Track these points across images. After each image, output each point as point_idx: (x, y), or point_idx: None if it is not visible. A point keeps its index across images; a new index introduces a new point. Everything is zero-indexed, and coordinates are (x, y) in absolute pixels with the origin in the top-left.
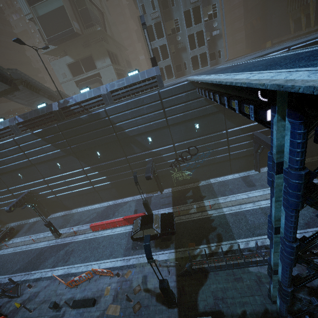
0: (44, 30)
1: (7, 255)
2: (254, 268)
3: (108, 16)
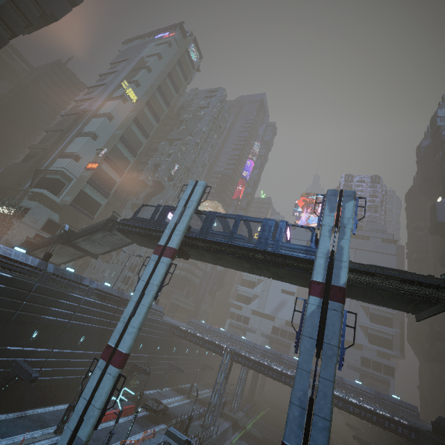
0: (76, 197)
1: None
2: (193, 423)
3: None
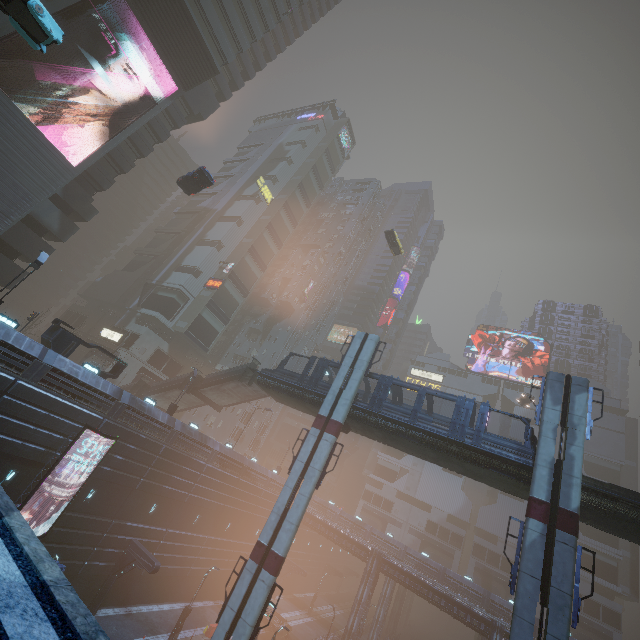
0: (192, 323)
1: None
2: None
3: None
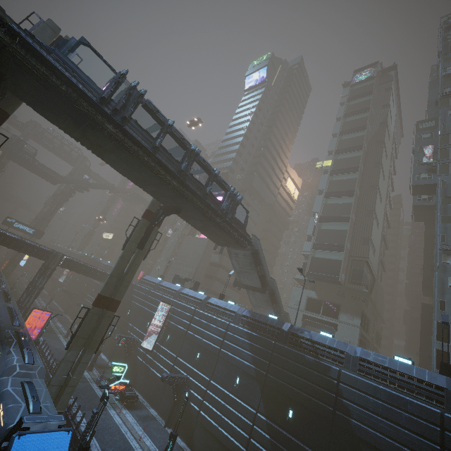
0: (310, 266)
1: (114, 421)
2: None
3: (379, 283)
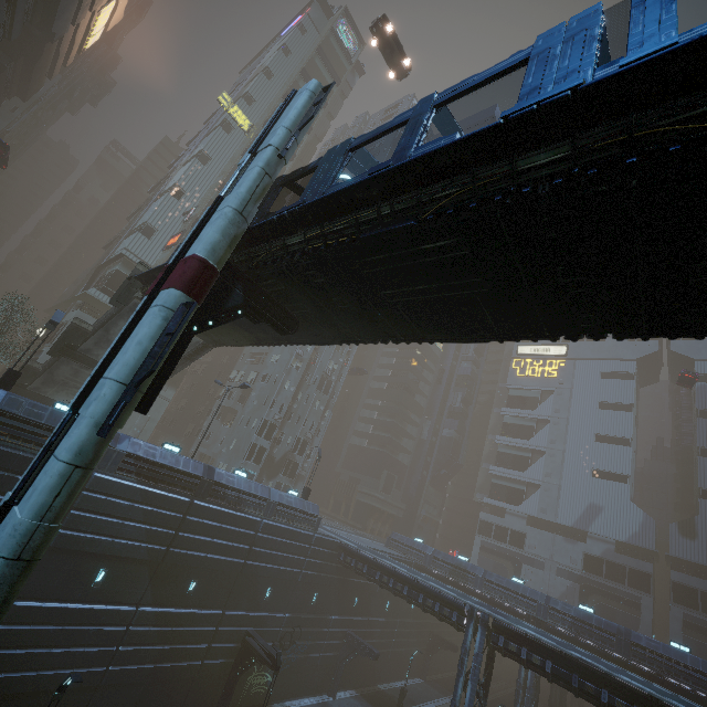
0: None
1: None
2: None
3: None
